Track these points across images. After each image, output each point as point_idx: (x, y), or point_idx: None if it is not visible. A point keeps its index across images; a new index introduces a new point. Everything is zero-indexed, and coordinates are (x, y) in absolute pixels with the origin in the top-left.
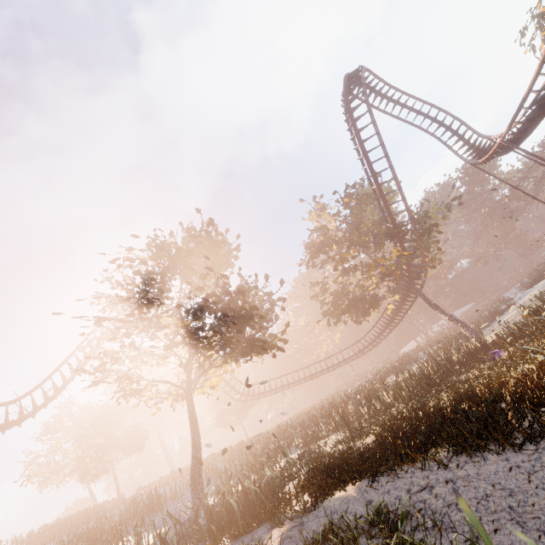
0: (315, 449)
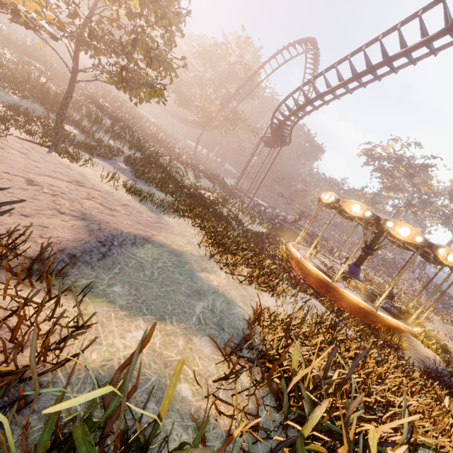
0: (97, 98)
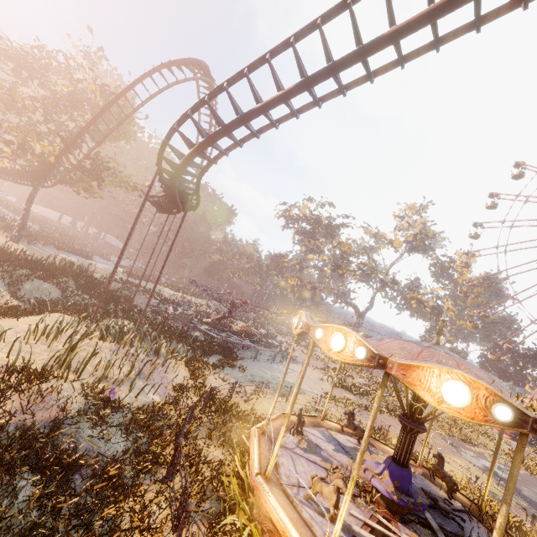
0: None
